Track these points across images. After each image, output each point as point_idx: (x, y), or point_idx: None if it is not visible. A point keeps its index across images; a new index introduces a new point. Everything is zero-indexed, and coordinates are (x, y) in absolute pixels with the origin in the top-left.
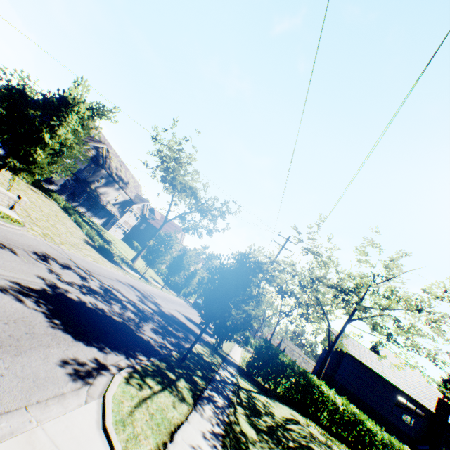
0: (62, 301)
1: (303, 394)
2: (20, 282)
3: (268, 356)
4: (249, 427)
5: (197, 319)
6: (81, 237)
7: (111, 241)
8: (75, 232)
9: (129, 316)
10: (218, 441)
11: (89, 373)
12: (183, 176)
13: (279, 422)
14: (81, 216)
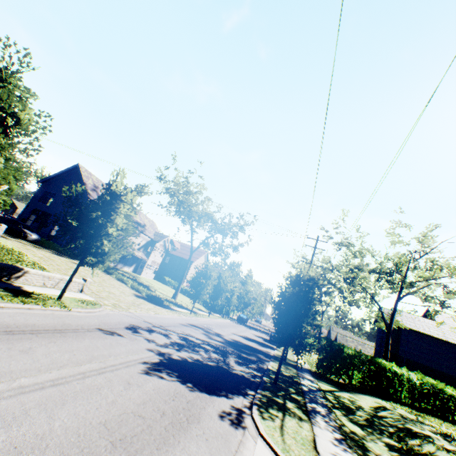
0: (177, 365)
1: (377, 379)
2: (146, 360)
3: (334, 353)
4: (353, 425)
5: (251, 335)
6: (131, 293)
7: (149, 285)
8: (124, 290)
9: (214, 357)
10: (344, 445)
11: (238, 419)
12: (196, 205)
13: (370, 412)
14: (117, 271)
